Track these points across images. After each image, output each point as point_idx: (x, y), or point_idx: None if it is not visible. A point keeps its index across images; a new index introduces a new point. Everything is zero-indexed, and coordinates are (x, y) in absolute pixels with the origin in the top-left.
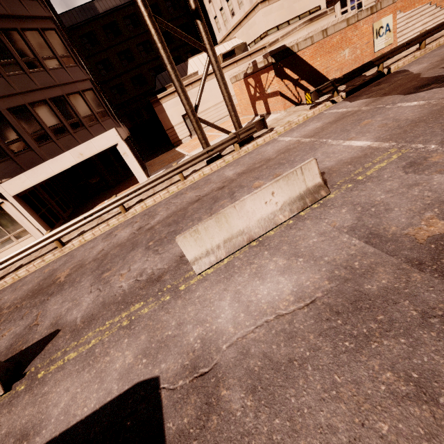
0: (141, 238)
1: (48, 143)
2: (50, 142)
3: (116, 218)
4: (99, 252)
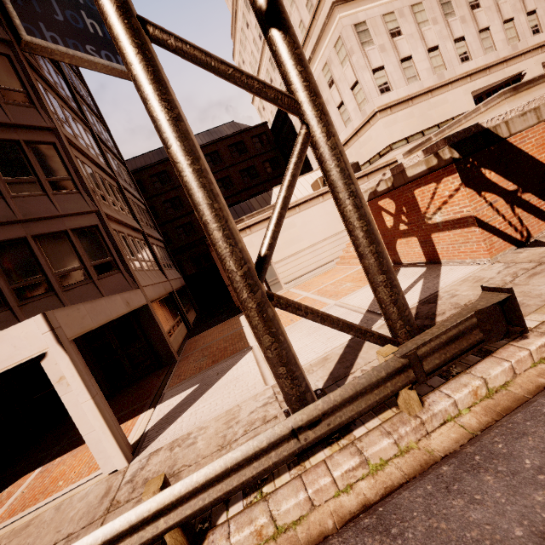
0: None
1: None
2: None
3: None
4: None
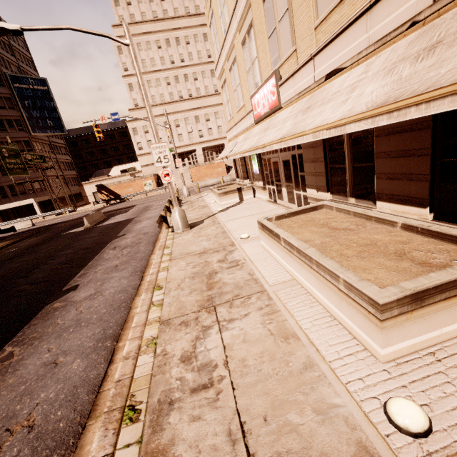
0: None
1: (17, 196)
2: (17, 196)
3: None
4: None
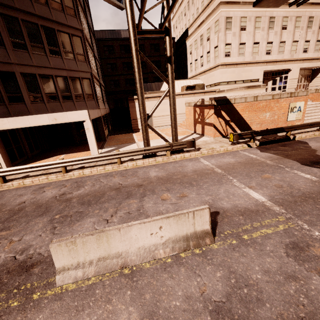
0: (55, 206)
1: (40, 103)
2: (41, 103)
3: (56, 175)
4: (19, 203)
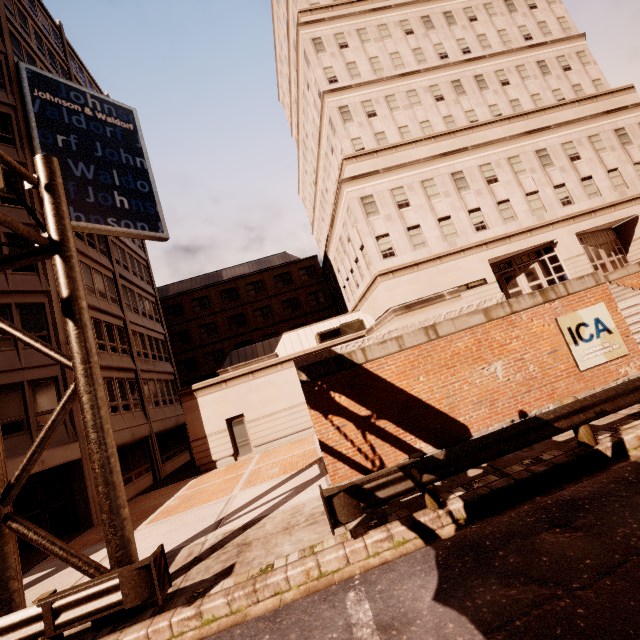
0: None
1: None
2: None
3: None
4: None
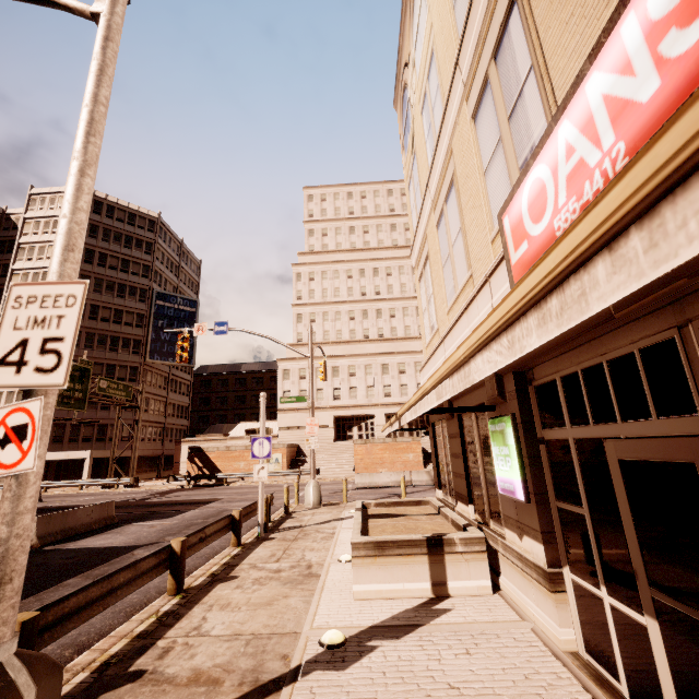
0: None
1: (75, 443)
2: (76, 443)
3: None
4: None
